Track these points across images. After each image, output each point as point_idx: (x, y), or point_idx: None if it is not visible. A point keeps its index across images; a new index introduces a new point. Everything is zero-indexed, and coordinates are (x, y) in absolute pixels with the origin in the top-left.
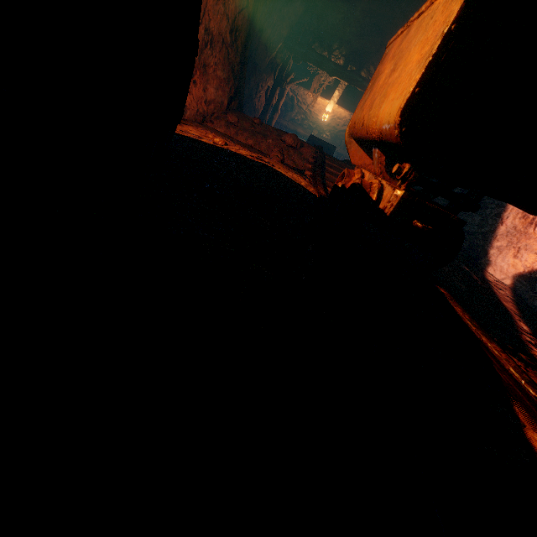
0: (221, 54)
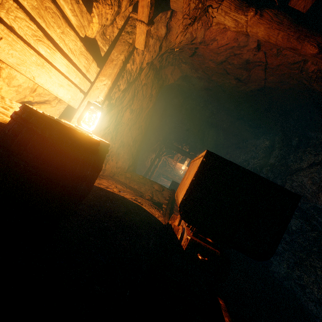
0: (127, 149)
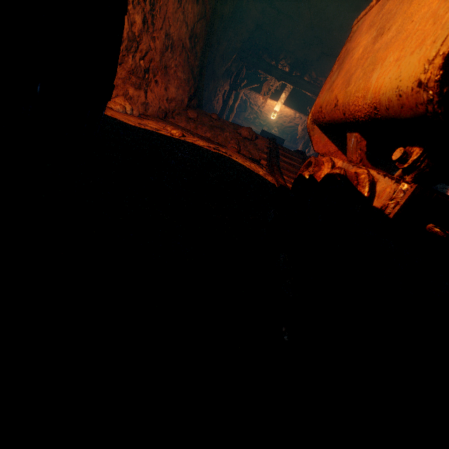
0: (181, 58)
